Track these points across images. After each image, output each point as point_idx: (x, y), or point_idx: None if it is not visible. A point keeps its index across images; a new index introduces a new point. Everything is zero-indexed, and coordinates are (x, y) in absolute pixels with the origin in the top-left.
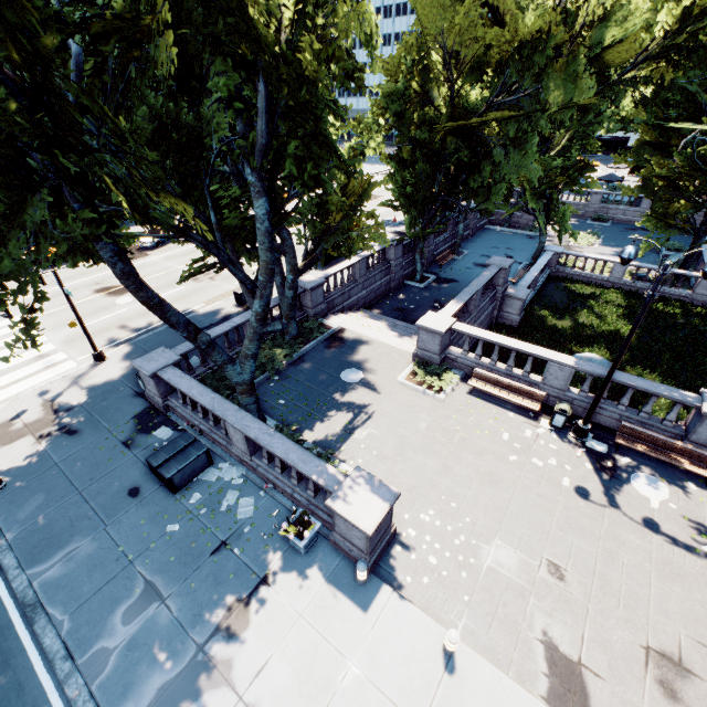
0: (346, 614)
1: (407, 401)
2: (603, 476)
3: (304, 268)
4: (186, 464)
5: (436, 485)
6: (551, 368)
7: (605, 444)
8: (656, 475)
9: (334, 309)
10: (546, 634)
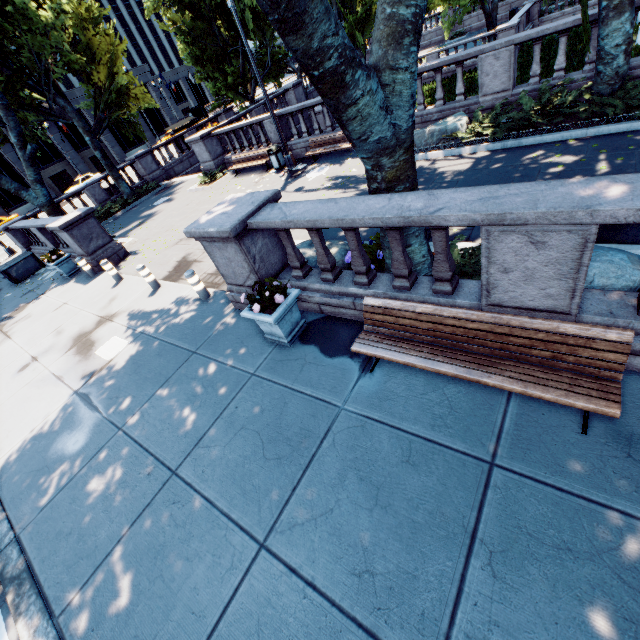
0: (75, 289)
1: (187, 198)
2: (289, 180)
3: (95, 129)
4: (16, 263)
5: (173, 226)
6: (268, 126)
7: (307, 164)
8: (328, 165)
9: (177, 176)
10: (184, 258)
